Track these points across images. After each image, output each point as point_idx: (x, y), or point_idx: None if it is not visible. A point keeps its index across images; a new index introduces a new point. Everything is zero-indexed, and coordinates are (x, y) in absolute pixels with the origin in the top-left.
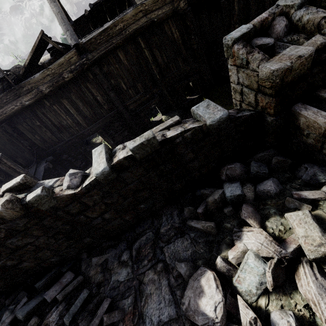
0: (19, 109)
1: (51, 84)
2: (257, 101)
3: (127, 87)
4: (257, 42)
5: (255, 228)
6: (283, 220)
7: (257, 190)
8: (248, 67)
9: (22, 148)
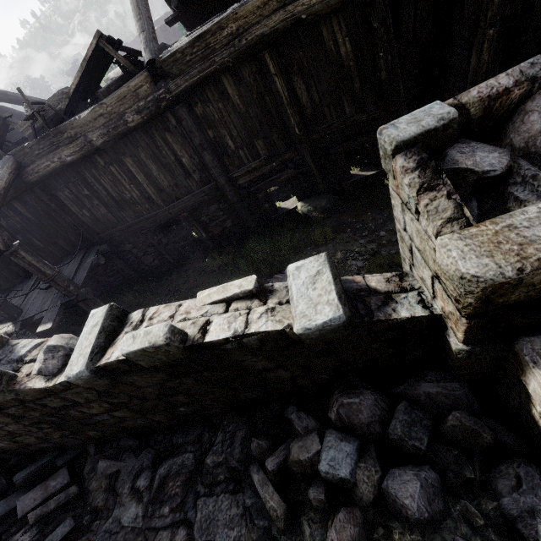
0: (58, 168)
1: (105, 131)
2: (436, 291)
3: (236, 146)
4: (460, 158)
5: None
6: None
7: (384, 486)
8: (420, 221)
9: (64, 226)
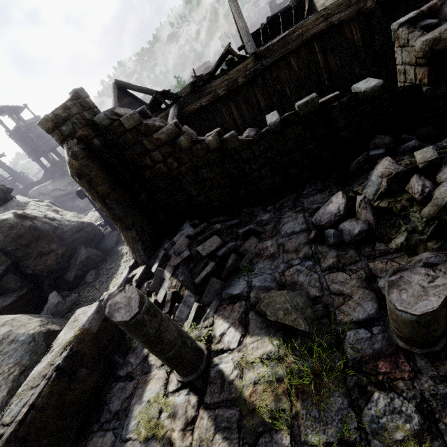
0: (197, 109)
1: (226, 88)
2: (416, 75)
3: (291, 93)
4: (421, 23)
5: (383, 159)
6: (411, 159)
7: (398, 148)
8: (408, 44)
9: None
